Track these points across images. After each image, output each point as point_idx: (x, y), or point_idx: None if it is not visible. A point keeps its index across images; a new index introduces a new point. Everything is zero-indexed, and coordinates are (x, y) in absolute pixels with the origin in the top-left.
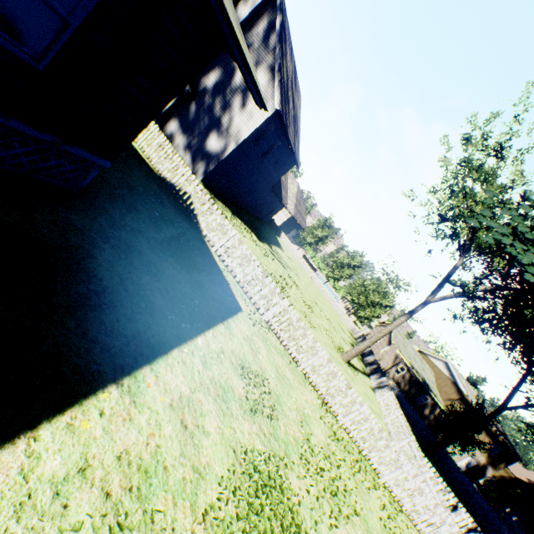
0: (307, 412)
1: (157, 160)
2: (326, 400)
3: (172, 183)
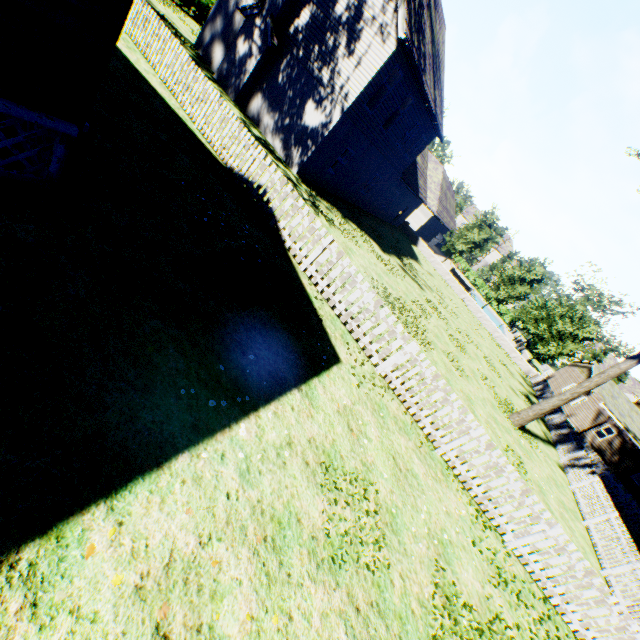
0: (448, 536)
1: (220, 144)
2: (484, 508)
3: (241, 175)
